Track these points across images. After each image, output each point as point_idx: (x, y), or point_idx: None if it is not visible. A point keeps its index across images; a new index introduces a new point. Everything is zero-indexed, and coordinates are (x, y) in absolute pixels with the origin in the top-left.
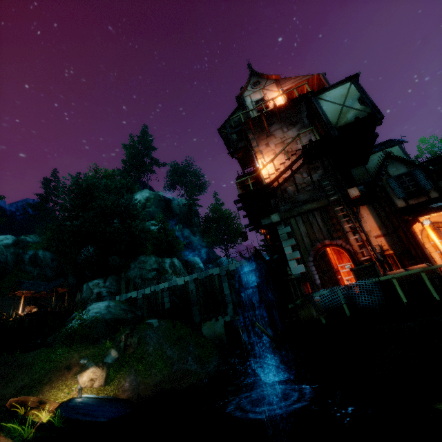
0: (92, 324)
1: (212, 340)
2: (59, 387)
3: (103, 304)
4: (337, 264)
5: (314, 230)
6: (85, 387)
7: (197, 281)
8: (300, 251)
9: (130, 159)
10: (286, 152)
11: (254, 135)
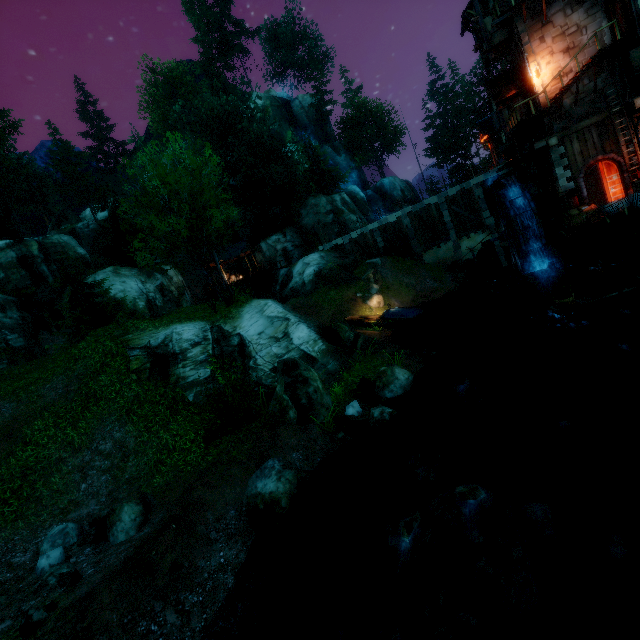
0: (333, 272)
1: (436, 265)
2: (360, 310)
3: (316, 256)
4: (605, 177)
5: (588, 147)
6: (376, 307)
7: (410, 215)
8: (570, 170)
9: (207, 35)
10: (567, 49)
11: (525, 24)
